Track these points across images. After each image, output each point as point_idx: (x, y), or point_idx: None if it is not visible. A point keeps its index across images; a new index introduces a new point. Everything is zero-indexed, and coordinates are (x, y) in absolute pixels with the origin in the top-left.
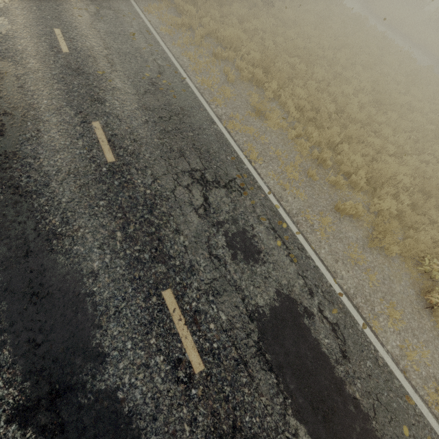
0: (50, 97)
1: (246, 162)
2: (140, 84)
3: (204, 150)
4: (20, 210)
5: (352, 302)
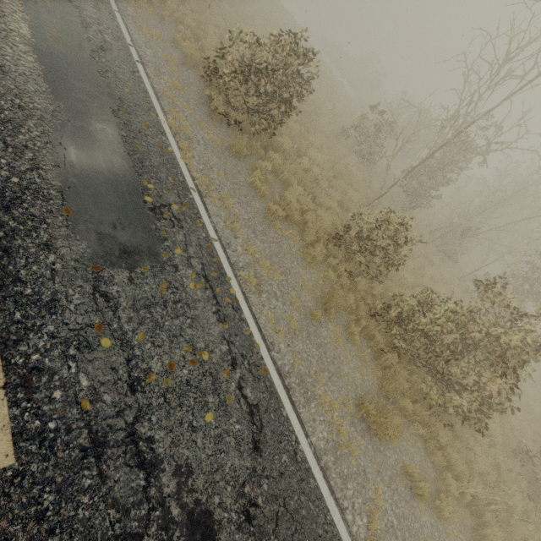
0: None
1: None
2: None
3: None
4: None
5: (140, 58)
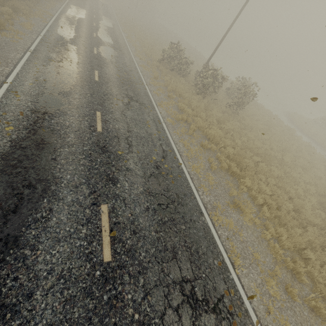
0: (74, 172)
1: (231, 270)
2: (147, 167)
3: (194, 250)
4: None
5: None
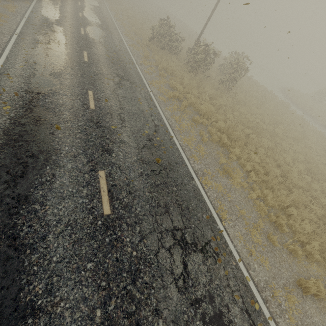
0: (71, 144)
1: (218, 222)
2: (140, 139)
3: (184, 206)
4: (9, 269)
5: None
